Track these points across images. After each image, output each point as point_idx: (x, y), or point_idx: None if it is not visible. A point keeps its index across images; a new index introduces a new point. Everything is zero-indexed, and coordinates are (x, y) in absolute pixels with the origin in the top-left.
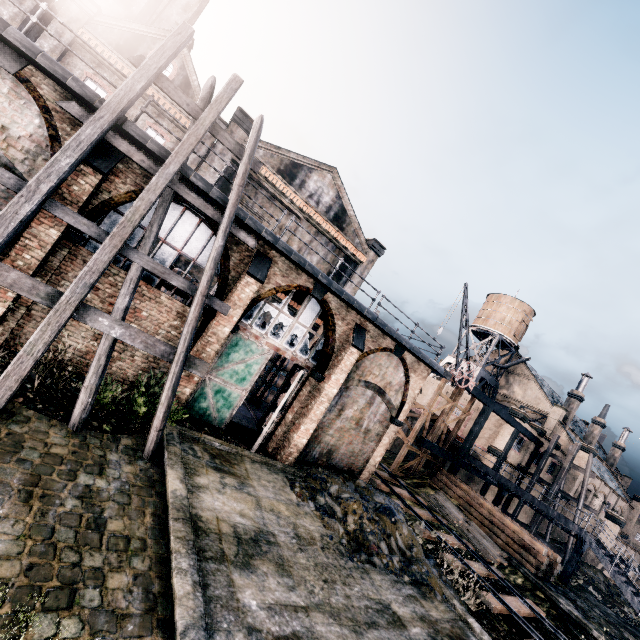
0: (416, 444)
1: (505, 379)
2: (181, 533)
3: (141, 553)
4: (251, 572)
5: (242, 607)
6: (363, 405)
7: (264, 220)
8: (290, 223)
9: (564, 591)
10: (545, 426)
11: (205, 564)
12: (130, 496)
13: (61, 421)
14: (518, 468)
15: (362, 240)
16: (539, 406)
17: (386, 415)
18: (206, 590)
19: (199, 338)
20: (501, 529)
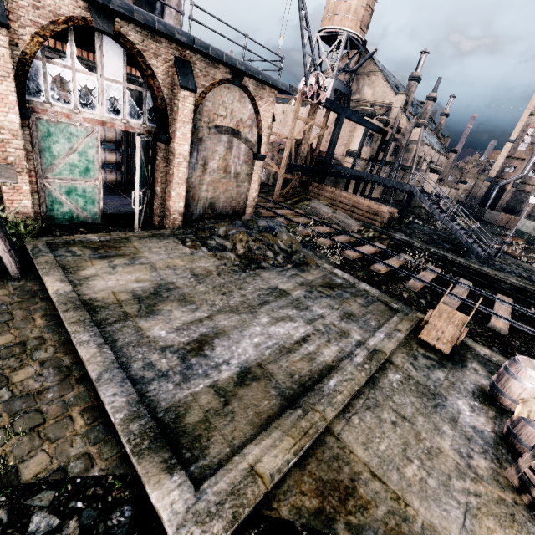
0: (289, 171)
1: (356, 83)
2: (74, 319)
3: (41, 347)
4: (156, 315)
5: (153, 339)
6: (224, 152)
7: None
8: None
9: (399, 229)
10: (390, 117)
11: (110, 328)
12: (11, 313)
13: None
14: (370, 160)
15: None
16: (385, 100)
17: (249, 154)
18: (116, 343)
19: None
20: (358, 208)
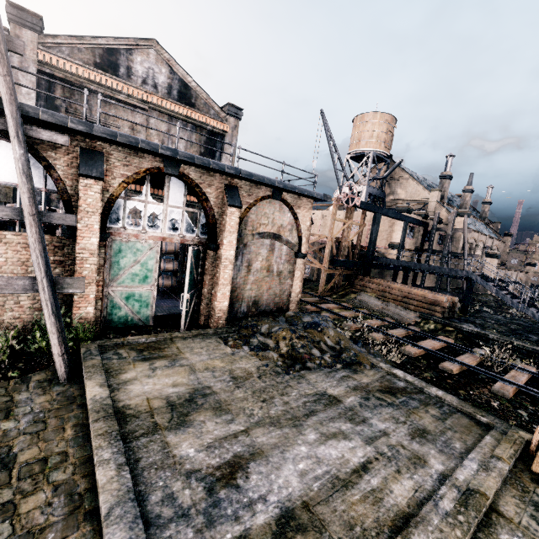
0: (332, 267)
1: (389, 187)
2: (102, 430)
3: (62, 465)
4: (187, 427)
5: (179, 460)
6: (266, 254)
7: (111, 126)
8: (99, 104)
9: (466, 319)
10: (428, 210)
11: (136, 443)
12: (46, 422)
13: None
14: (415, 250)
15: (217, 109)
16: (420, 197)
17: (290, 254)
18: (138, 464)
19: (74, 259)
20: (411, 298)
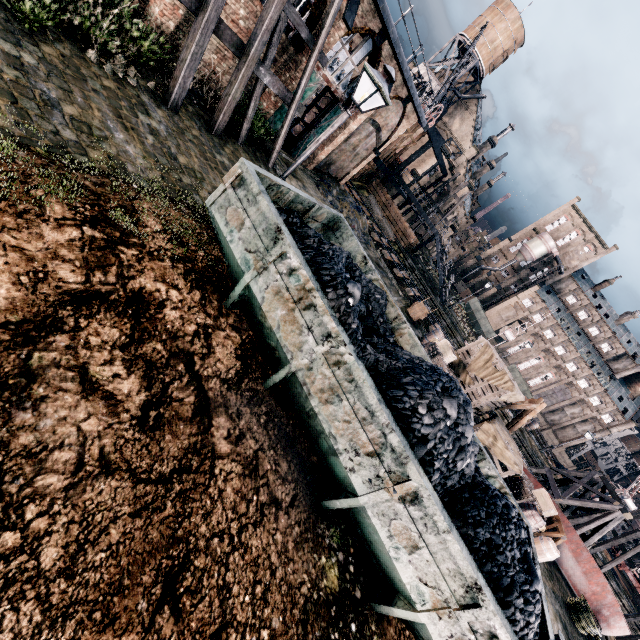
0: None
1: (454, 108)
2: None
3: None
4: None
5: None
6: (363, 137)
7: None
8: None
9: (411, 256)
10: (456, 161)
11: None
12: None
13: (233, 139)
14: (422, 188)
15: None
16: (463, 143)
17: (373, 146)
18: None
19: (285, 67)
20: (398, 224)
